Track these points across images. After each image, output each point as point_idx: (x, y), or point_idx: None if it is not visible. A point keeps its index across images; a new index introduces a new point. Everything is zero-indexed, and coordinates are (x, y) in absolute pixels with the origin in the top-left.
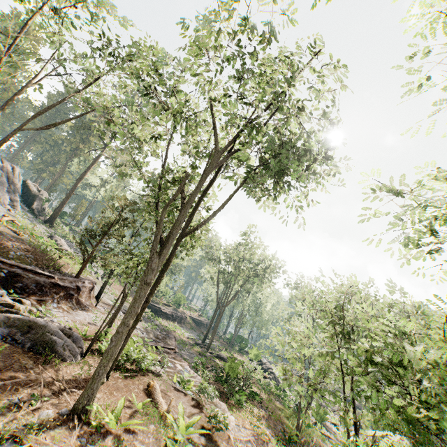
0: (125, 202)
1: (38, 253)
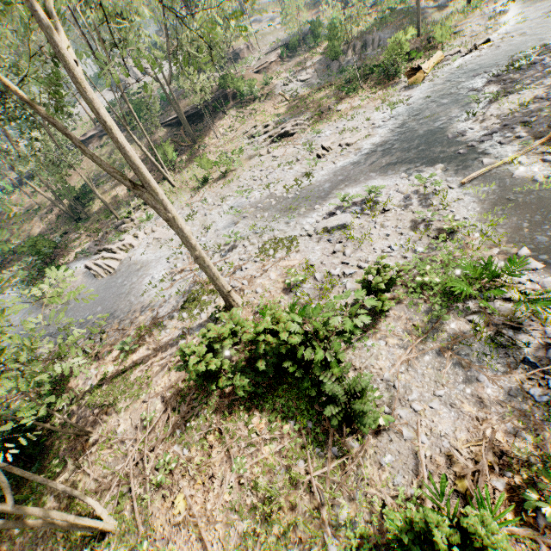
0: None
1: None
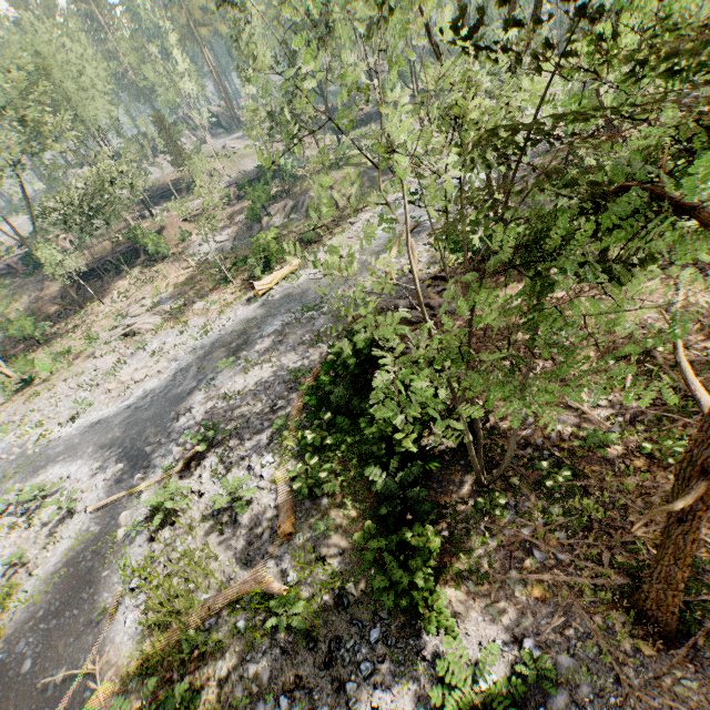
0: (158, 120)
1: (175, 180)
